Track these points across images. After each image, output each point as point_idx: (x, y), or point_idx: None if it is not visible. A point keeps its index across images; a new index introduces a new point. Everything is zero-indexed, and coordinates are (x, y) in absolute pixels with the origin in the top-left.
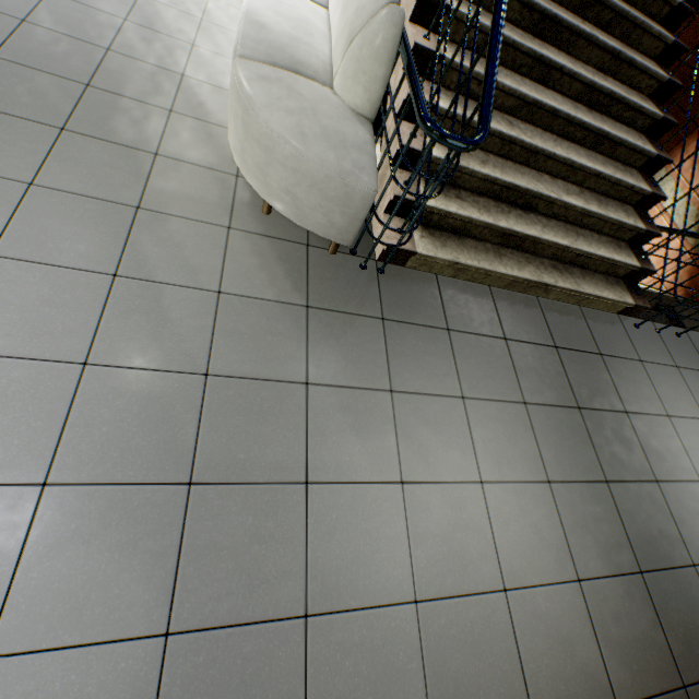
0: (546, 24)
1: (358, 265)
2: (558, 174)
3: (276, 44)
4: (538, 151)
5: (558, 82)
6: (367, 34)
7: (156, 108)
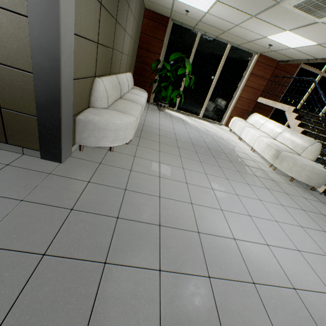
0: None
1: (319, 193)
2: None
3: (283, 148)
4: None
5: None
6: (312, 147)
7: (251, 160)
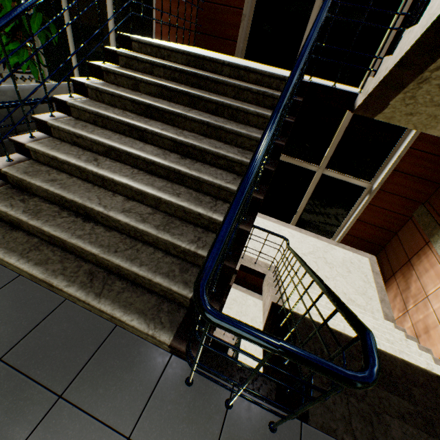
0: (152, 110)
1: None
2: (134, 197)
3: None
4: (101, 176)
5: (154, 139)
6: None
7: None
